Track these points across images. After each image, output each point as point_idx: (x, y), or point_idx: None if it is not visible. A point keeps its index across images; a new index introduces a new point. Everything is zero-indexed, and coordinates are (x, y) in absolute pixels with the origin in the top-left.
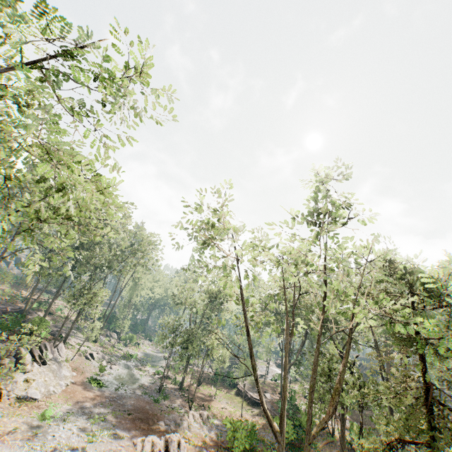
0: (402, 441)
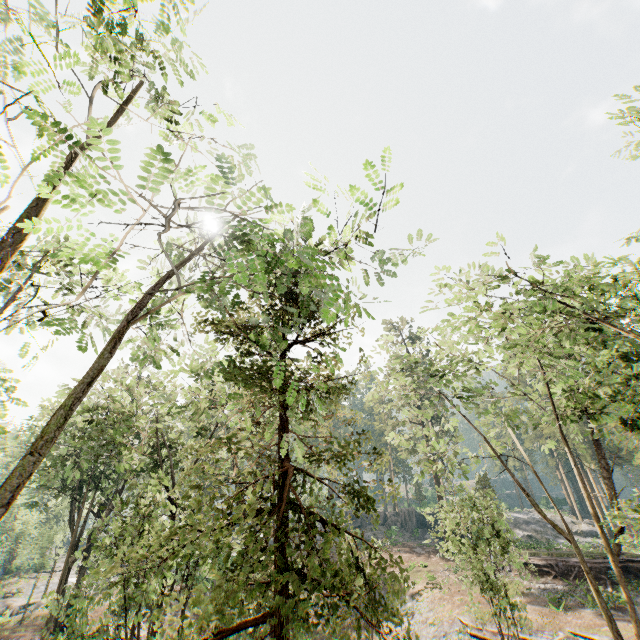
0: (214, 639)
